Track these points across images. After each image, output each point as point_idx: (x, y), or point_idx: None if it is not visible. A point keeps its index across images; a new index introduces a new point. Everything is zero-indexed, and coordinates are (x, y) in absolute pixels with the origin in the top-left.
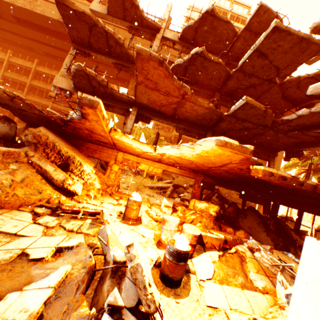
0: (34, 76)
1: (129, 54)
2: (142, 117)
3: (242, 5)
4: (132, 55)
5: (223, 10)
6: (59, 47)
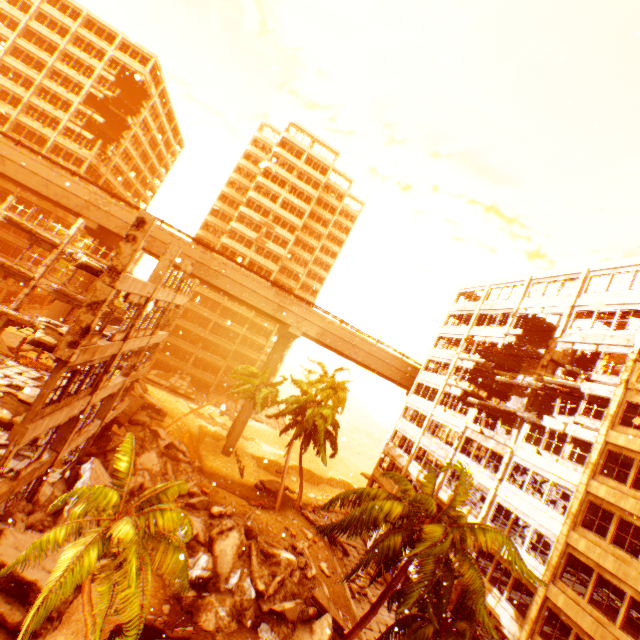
0: None
1: (12, 270)
2: (15, 323)
3: (327, 147)
4: (16, 270)
5: (298, 148)
6: (5, 177)
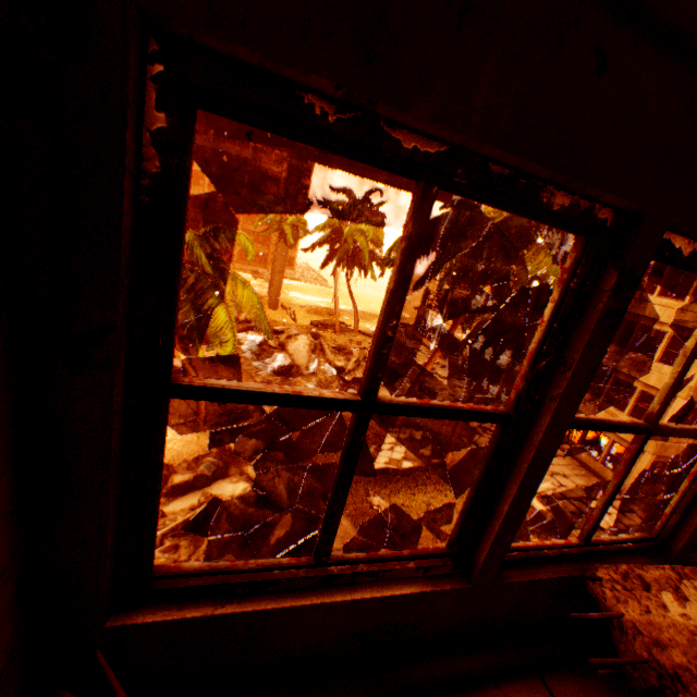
0: None
1: None
2: None
3: None
4: None
5: None
6: None
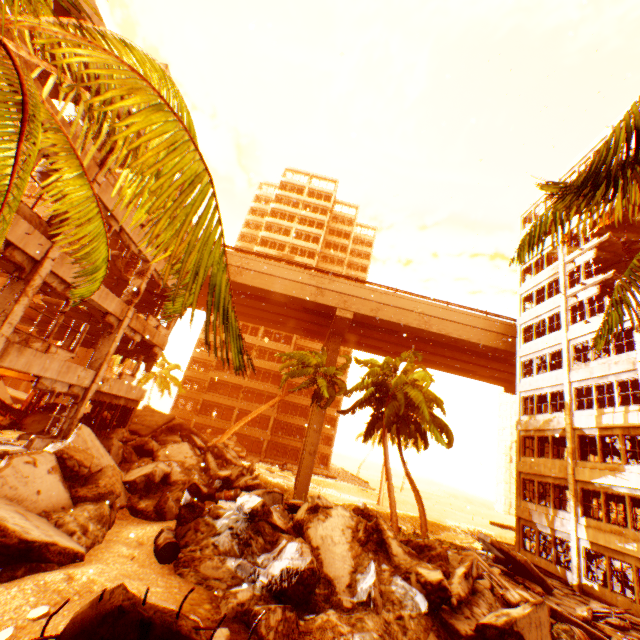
0: (4, 283)
1: None
2: None
3: (325, 179)
4: None
5: (298, 187)
6: None
